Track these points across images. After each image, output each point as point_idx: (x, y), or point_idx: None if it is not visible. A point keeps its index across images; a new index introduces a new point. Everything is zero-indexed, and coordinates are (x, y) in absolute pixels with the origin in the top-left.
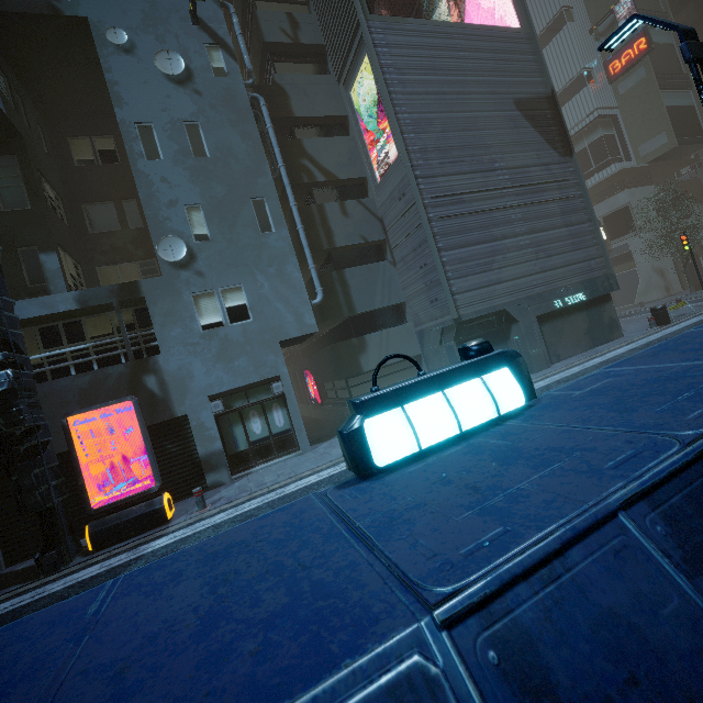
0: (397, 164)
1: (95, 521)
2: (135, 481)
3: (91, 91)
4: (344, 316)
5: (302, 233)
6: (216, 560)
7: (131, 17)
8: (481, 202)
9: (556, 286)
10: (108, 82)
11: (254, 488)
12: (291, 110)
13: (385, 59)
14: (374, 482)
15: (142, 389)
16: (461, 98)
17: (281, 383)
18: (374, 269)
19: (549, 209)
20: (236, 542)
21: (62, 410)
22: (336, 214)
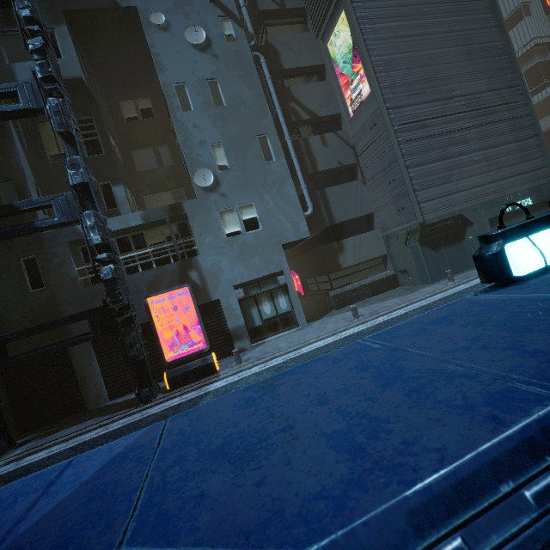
0: (369, 99)
1: (169, 370)
2: (187, 346)
3: (135, 64)
4: (326, 226)
5: (295, 160)
6: (445, 322)
7: (166, 2)
8: (441, 126)
9: (506, 193)
10: (153, 55)
11: (273, 351)
12: (281, 64)
13: (359, 12)
14: (519, 285)
15: (188, 280)
16: (423, 38)
17: (284, 276)
18: (348, 187)
19: (500, 128)
20: (442, 316)
21: (137, 295)
22: (318, 145)
